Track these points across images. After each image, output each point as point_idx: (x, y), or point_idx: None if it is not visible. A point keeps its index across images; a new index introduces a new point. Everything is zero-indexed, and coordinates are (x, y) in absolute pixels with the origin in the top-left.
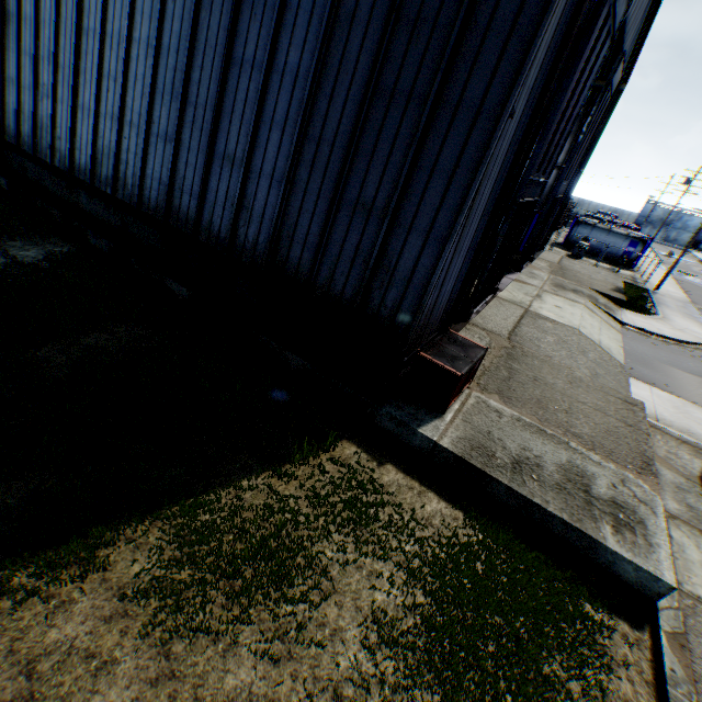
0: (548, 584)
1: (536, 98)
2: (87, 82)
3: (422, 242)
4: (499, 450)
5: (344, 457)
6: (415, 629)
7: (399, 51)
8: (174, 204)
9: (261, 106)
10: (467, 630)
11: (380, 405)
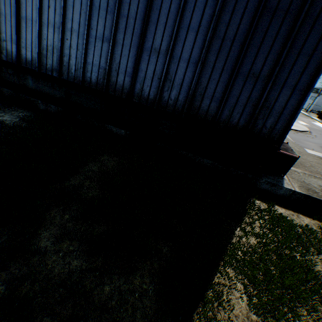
0: None
1: None
2: (27, 1)
3: (290, 92)
4: (314, 188)
5: (258, 207)
6: None
7: None
8: (112, 80)
9: (180, 18)
10: None
11: (261, 177)
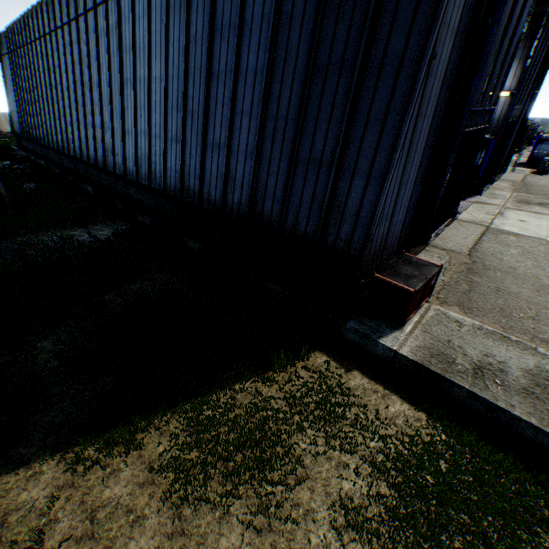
0: (518, 486)
1: (464, 36)
2: (129, 114)
3: (365, 182)
4: (459, 357)
5: (317, 365)
6: (379, 517)
7: (329, 31)
8: (185, 185)
9: (234, 102)
10: (430, 523)
11: (344, 321)
